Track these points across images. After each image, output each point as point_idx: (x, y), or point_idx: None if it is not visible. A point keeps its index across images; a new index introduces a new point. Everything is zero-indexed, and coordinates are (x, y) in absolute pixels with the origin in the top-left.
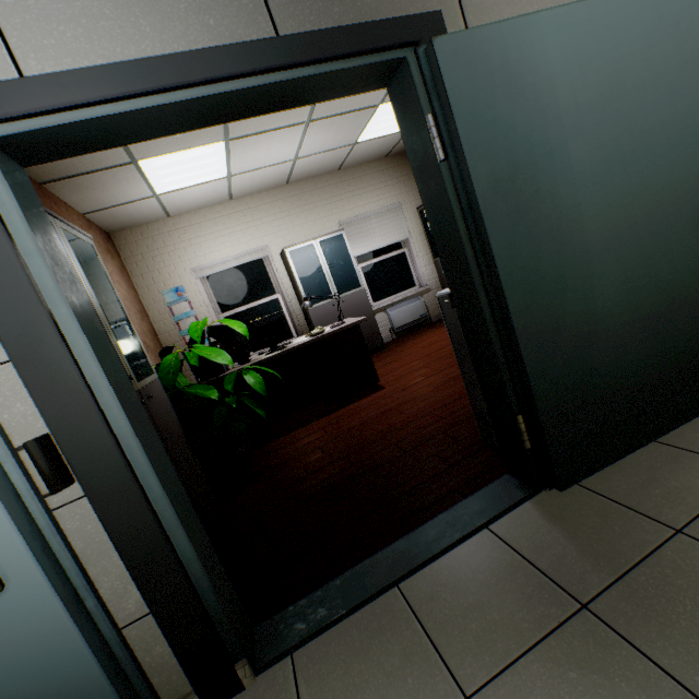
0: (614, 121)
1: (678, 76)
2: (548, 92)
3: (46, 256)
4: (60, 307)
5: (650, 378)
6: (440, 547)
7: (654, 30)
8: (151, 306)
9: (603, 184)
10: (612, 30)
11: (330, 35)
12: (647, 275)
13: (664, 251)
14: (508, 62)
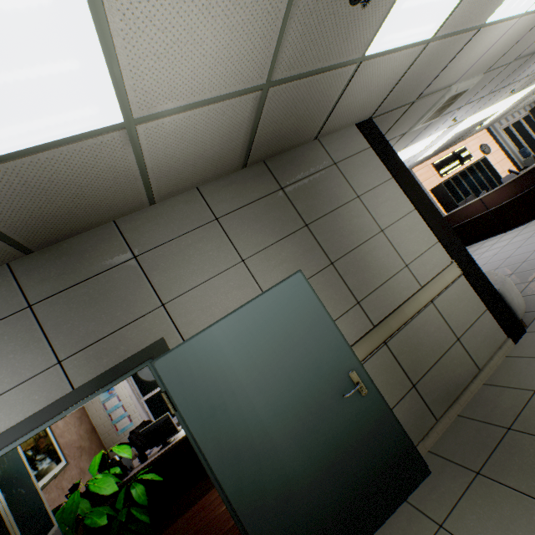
0: (268, 361)
1: (300, 324)
2: (225, 362)
3: None
4: None
5: (339, 505)
6: None
7: (279, 309)
8: (90, 406)
9: (270, 396)
10: (254, 318)
11: (101, 377)
12: (315, 438)
13: (322, 420)
14: (198, 357)
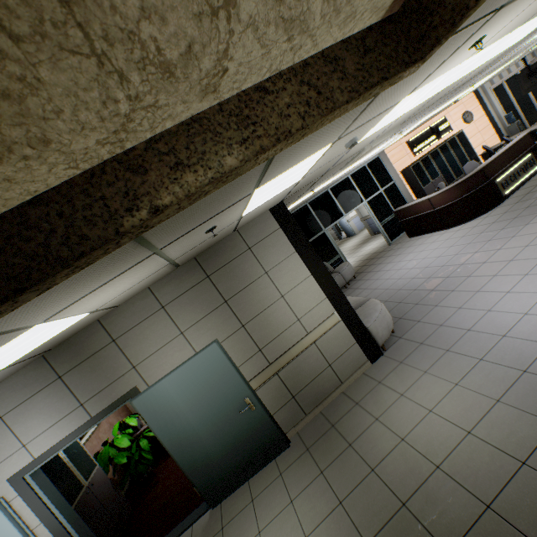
0: (196, 396)
1: (215, 374)
2: (171, 398)
3: (46, 494)
4: (51, 505)
5: (236, 463)
6: (177, 535)
7: (202, 366)
8: None
9: (198, 414)
10: (187, 373)
11: (105, 410)
12: (224, 433)
13: (228, 424)
14: (156, 397)
